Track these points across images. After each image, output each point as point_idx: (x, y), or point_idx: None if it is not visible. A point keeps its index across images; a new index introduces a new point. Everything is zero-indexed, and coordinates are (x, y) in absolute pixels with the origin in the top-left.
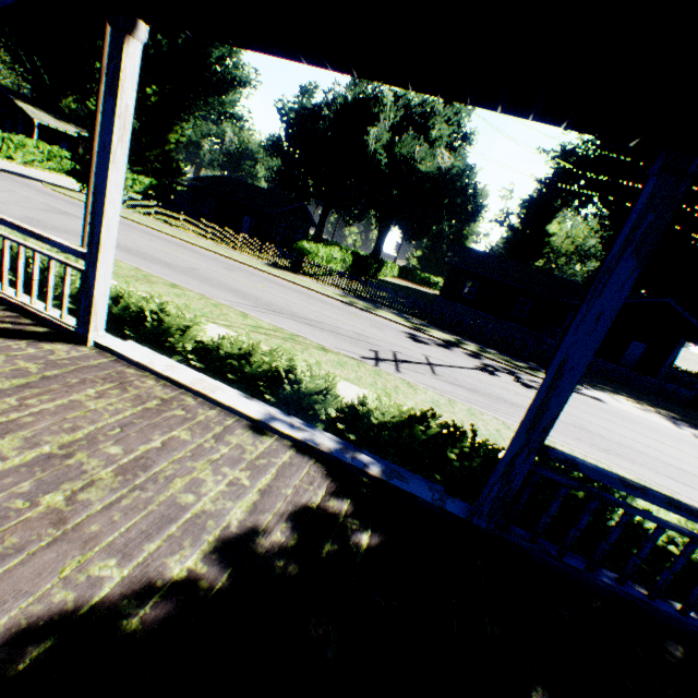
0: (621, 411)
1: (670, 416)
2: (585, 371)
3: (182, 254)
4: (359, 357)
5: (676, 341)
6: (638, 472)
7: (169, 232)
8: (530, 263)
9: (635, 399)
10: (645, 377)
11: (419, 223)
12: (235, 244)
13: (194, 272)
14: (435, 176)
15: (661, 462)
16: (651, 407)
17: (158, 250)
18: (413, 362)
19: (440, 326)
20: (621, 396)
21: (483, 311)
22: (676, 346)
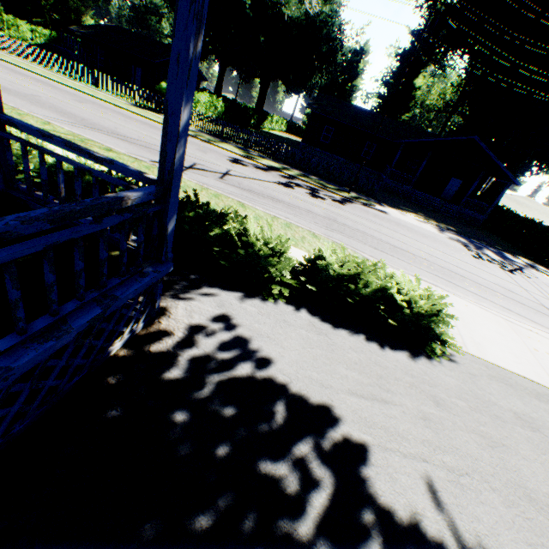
0: (395, 219)
1: (447, 228)
2: (403, 200)
3: (34, 86)
4: (149, 161)
5: (486, 177)
6: (344, 241)
7: (38, 72)
8: (398, 117)
9: (427, 217)
10: (450, 205)
11: (294, 74)
12: (105, 87)
13: (32, 97)
14: (302, 22)
15: (381, 242)
16: (436, 222)
17: (7, 80)
18: (208, 171)
19: (277, 159)
20: (414, 214)
21: (337, 154)
22: (477, 178)
